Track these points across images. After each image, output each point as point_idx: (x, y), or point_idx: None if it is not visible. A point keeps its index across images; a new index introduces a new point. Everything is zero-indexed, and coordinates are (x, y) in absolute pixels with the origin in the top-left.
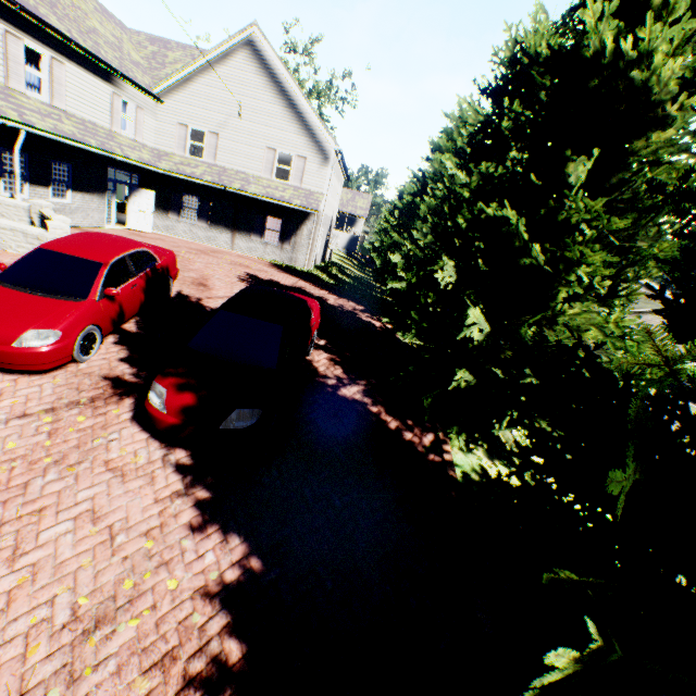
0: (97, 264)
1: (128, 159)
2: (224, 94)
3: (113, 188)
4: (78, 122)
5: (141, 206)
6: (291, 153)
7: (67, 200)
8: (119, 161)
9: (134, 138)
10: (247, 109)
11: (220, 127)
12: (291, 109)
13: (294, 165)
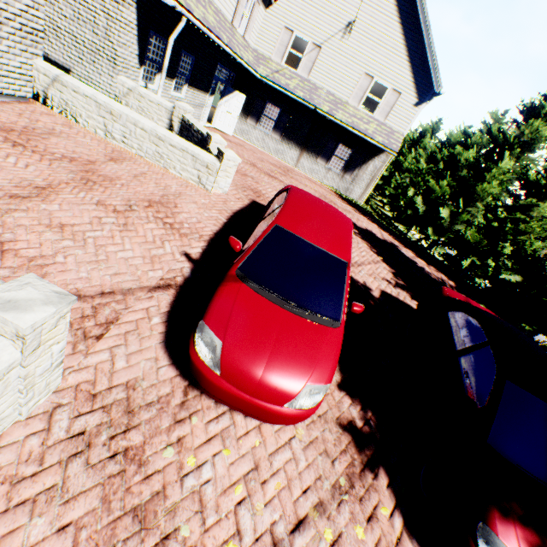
0: (340, 263)
1: (242, 60)
2: (341, 3)
3: (214, 86)
4: (215, 11)
5: (230, 107)
6: (387, 85)
7: (182, 94)
8: (226, 58)
9: (243, 35)
10: (359, 26)
11: (324, 40)
12: (406, 36)
13: (385, 98)
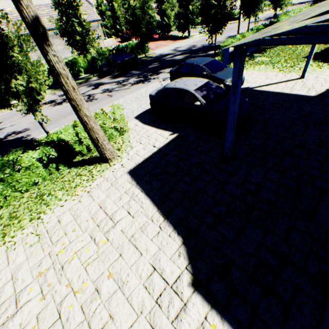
0: None
1: None
2: None
3: None
4: None
5: None
6: None
7: None
8: None
9: None
10: None
11: None
12: None
13: None
